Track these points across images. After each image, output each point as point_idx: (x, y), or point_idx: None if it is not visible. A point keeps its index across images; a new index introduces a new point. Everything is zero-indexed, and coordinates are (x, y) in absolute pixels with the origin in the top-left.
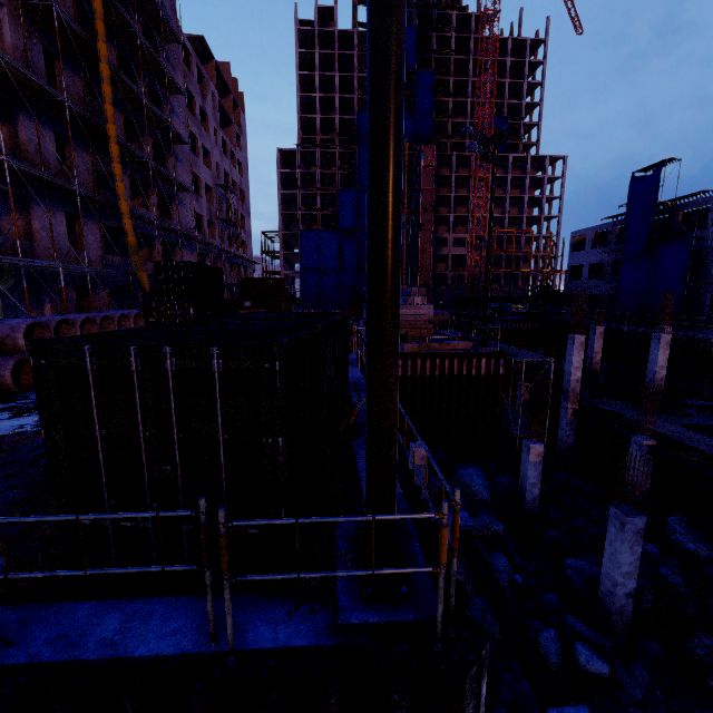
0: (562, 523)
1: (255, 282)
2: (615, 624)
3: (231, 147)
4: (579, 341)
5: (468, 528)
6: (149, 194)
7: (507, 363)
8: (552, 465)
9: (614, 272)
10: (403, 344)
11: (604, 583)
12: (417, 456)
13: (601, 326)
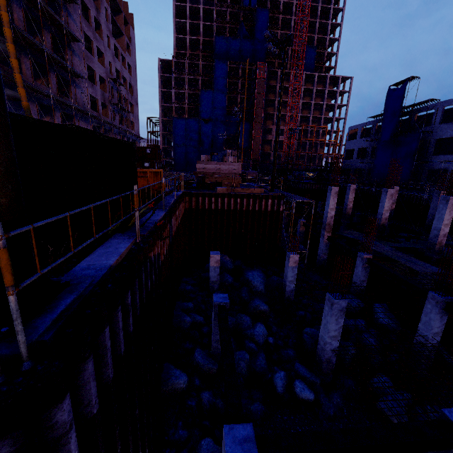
0: (309, 306)
1: (137, 149)
2: (324, 368)
3: (122, 52)
4: (335, 191)
5: (225, 304)
6: (50, 76)
7: (297, 209)
8: (312, 271)
9: (373, 155)
10: (217, 188)
11: (320, 343)
12: (213, 260)
13: (354, 184)
